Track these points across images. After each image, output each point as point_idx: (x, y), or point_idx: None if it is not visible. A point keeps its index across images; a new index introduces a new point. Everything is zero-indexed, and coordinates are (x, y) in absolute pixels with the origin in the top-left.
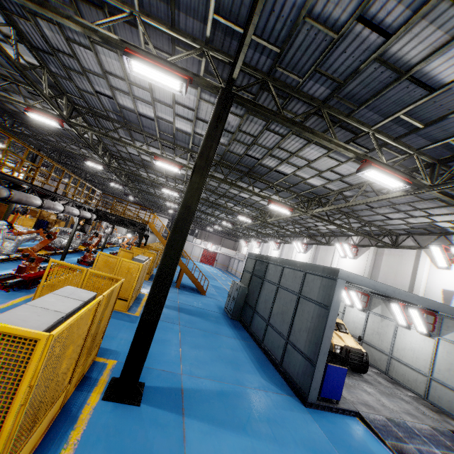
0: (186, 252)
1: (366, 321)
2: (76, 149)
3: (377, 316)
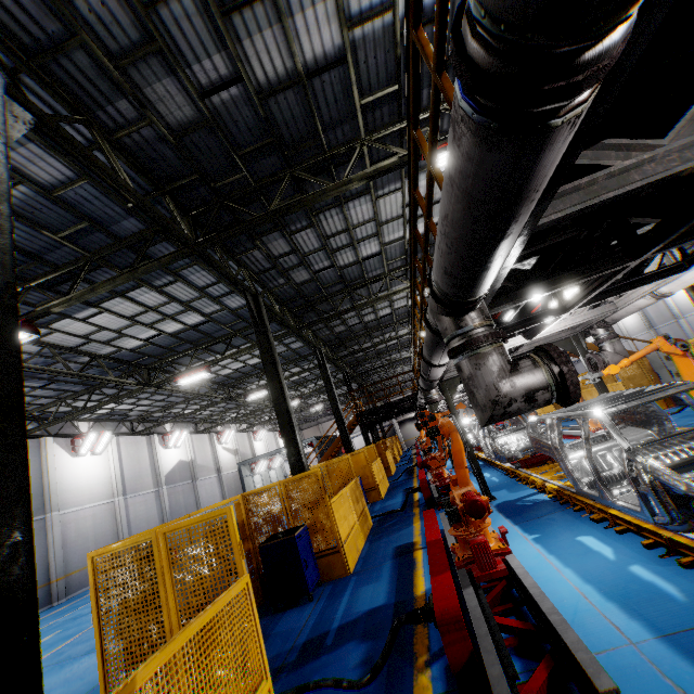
0: None
1: None
2: (378, 341)
3: None
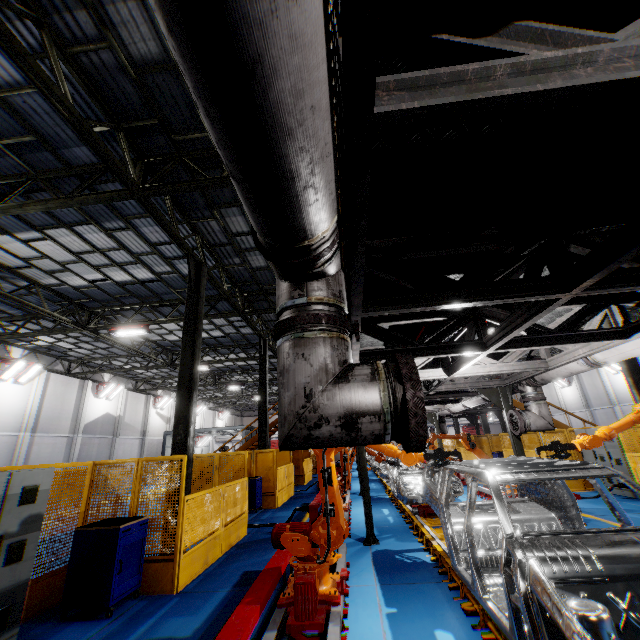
0: None
1: None
2: None
3: None
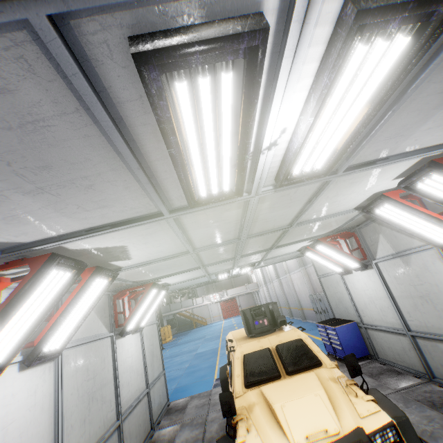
0: (202, 318)
1: (385, 285)
2: None
3: (391, 260)
